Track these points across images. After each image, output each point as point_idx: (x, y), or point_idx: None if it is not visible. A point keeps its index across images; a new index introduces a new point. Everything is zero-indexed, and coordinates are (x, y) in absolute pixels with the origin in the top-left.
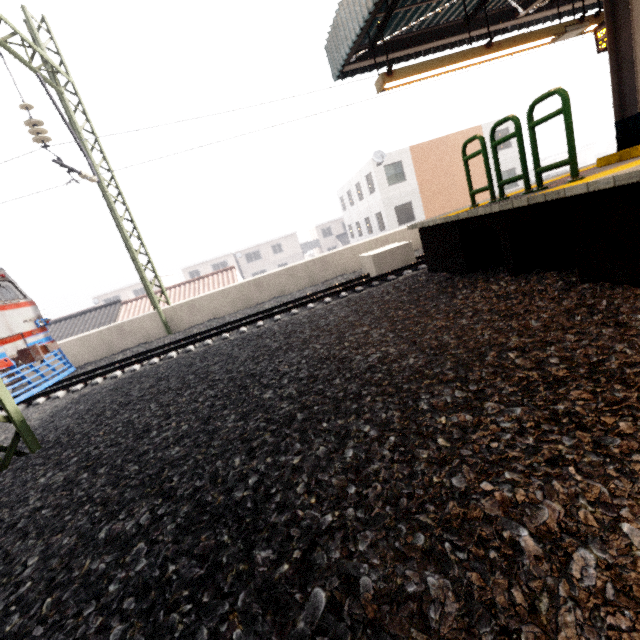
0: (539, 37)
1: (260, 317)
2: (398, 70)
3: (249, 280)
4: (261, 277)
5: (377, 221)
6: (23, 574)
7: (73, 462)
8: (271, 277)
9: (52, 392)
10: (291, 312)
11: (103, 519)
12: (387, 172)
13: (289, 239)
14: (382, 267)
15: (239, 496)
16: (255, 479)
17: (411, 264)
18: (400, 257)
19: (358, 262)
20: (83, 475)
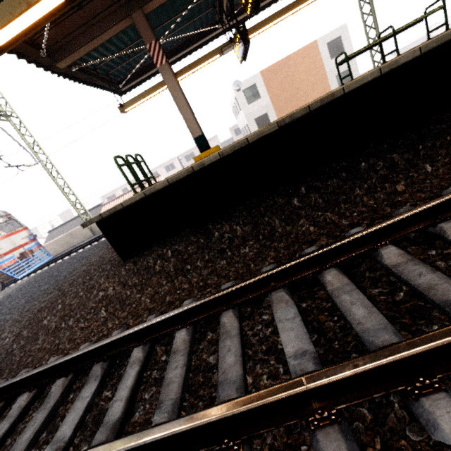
0: (205, 60)
1: None
2: (126, 103)
3: None
4: None
5: (248, 129)
6: None
7: None
8: None
9: (37, 271)
10: None
11: None
12: (246, 94)
13: (212, 141)
14: None
15: None
16: None
17: None
18: None
19: None
20: None
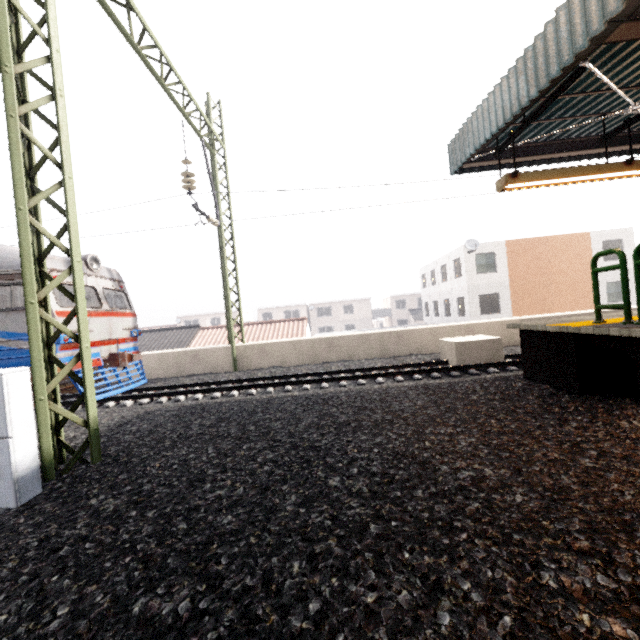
0: None
1: (326, 378)
2: (524, 174)
3: (322, 337)
4: (334, 337)
5: (457, 305)
6: (50, 626)
7: (126, 491)
8: (344, 339)
9: (122, 399)
10: (359, 381)
11: (141, 585)
12: (477, 260)
13: (362, 303)
14: (464, 357)
15: (297, 626)
16: (317, 606)
17: (499, 362)
18: (487, 351)
19: (436, 345)
20: (132, 512)
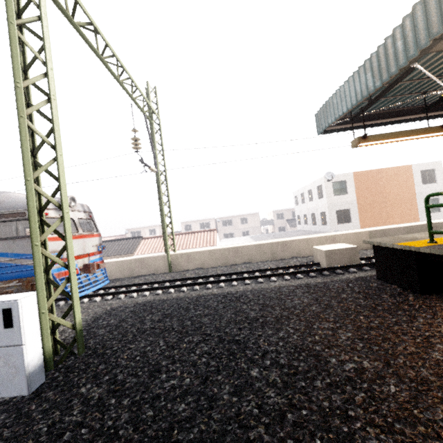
0: None
1: (235, 278)
2: (371, 136)
3: (230, 247)
4: (238, 247)
5: (321, 217)
6: None
7: (105, 380)
8: (245, 248)
9: (93, 296)
10: (258, 280)
11: None
12: (334, 186)
13: (253, 216)
14: (331, 261)
15: None
16: None
17: (356, 264)
18: (347, 256)
19: (310, 250)
20: (112, 400)
